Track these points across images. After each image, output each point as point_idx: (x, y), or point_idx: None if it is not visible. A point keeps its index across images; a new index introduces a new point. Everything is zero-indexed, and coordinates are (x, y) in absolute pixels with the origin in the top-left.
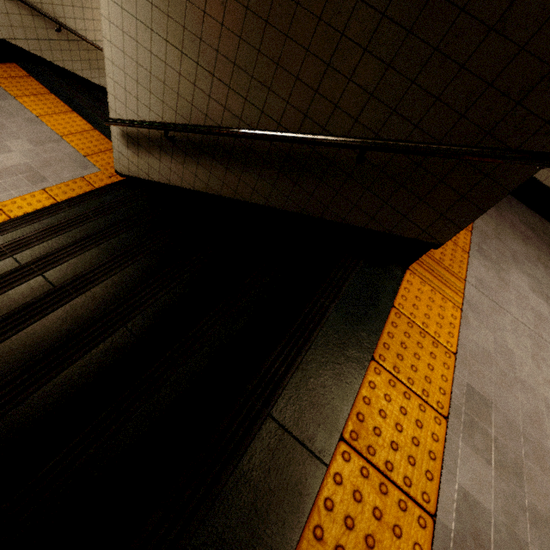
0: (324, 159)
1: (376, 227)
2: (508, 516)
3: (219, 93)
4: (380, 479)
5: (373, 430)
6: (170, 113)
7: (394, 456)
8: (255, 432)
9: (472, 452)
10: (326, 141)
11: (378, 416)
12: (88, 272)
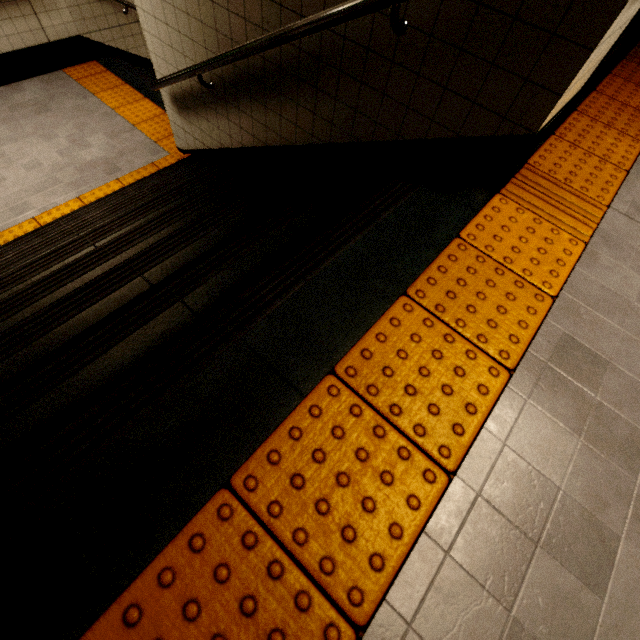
0: (359, 47)
1: (440, 132)
2: (590, 500)
3: (236, 0)
4: (377, 422)
5: (382, 370)
6: (201, 52)
7: (406, 401)
8: (220, 353)
9: (546, 415)
10: (346, 10)
11: (394, 356)
12: (125, 235)
